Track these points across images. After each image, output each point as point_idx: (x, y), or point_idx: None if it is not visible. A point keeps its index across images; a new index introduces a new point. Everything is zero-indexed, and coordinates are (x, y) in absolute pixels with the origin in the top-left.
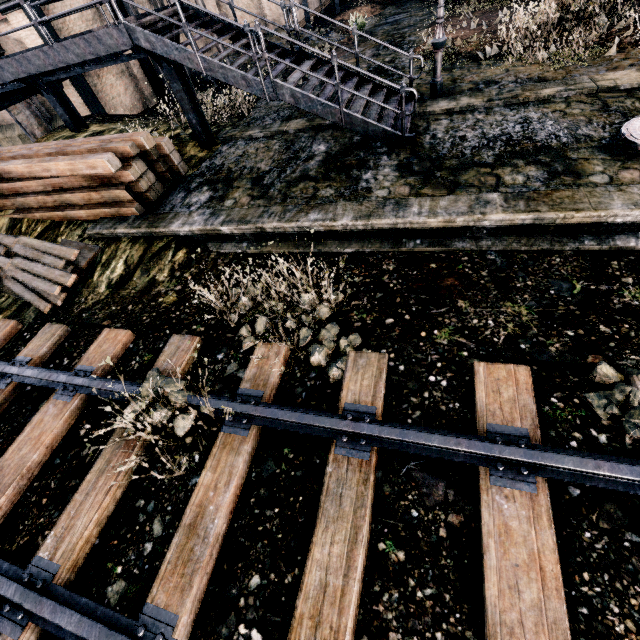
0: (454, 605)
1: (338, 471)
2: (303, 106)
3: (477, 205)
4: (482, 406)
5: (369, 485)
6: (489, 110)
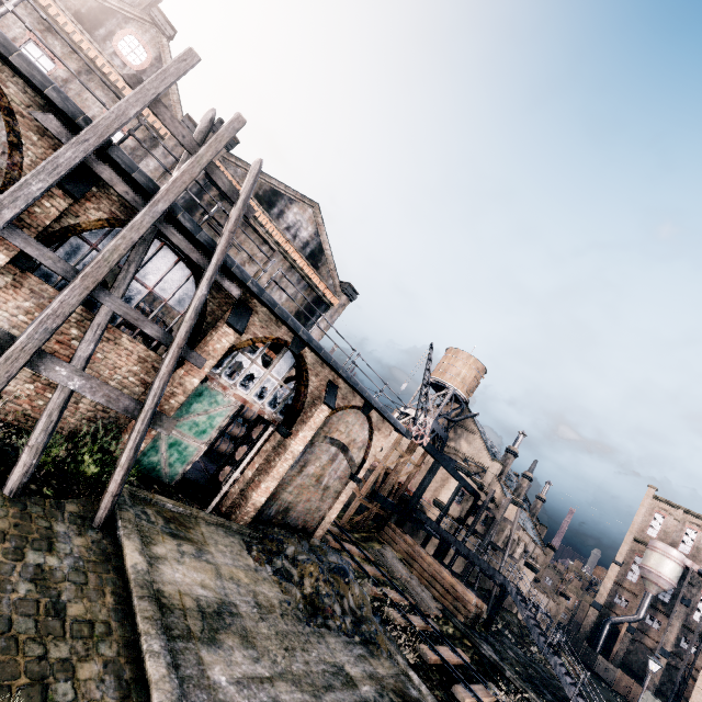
0: None
1: None
2: (556, 672)
3: None
4: None
5: None
6: None
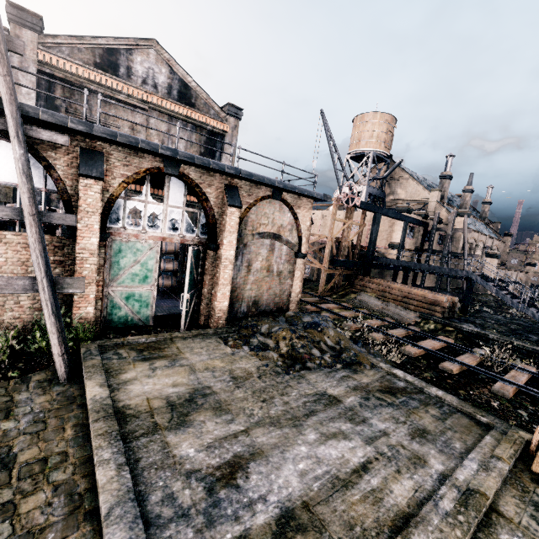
0: None
1: None
2: (536, 319)
3: None
4: None
5: None
6: None
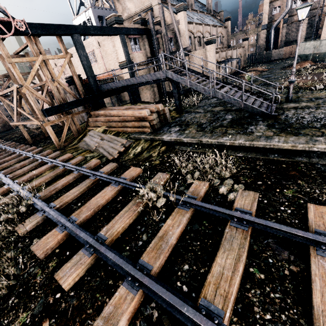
0: (293, 305)
1: (231, 232)
2: (225, 99)
3: (310, 141)
4: (312, 221)
5: (247, 240)
6: (317, 108)
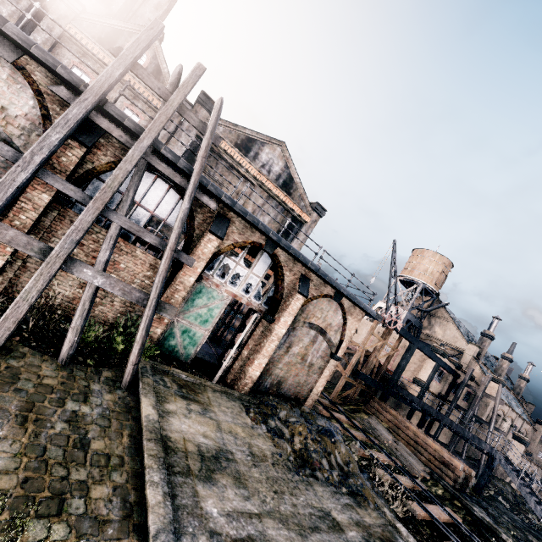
0: None
1: None
2: None
3: None
4: None
5: None
6: None
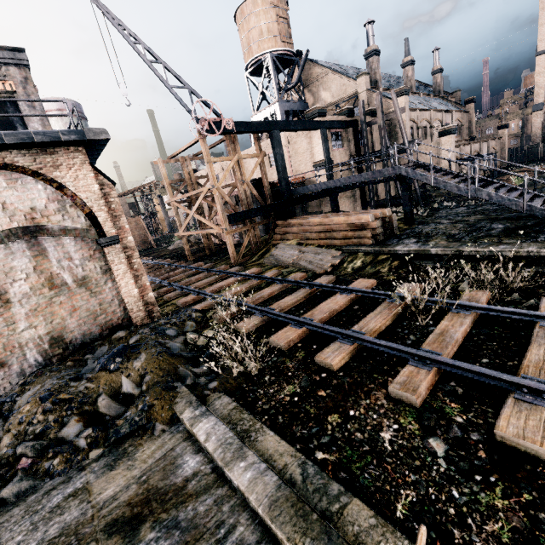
0: None
1: (544, 331)
2: (494, 200)
3: None
4: None
5: None
6: None
